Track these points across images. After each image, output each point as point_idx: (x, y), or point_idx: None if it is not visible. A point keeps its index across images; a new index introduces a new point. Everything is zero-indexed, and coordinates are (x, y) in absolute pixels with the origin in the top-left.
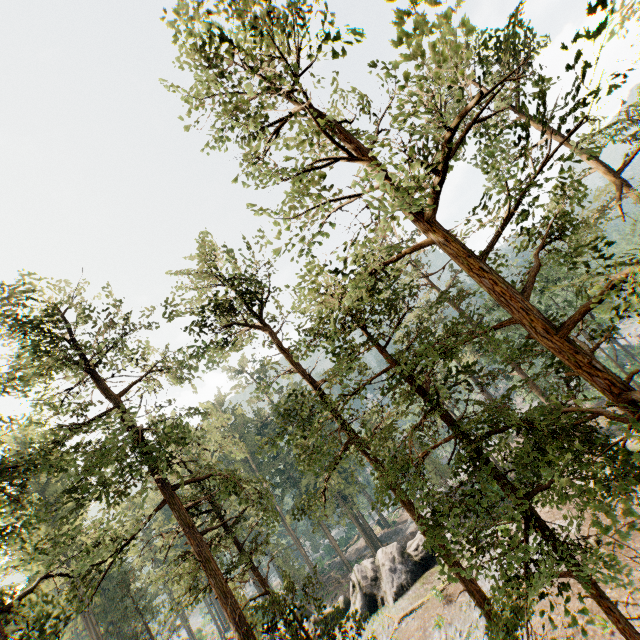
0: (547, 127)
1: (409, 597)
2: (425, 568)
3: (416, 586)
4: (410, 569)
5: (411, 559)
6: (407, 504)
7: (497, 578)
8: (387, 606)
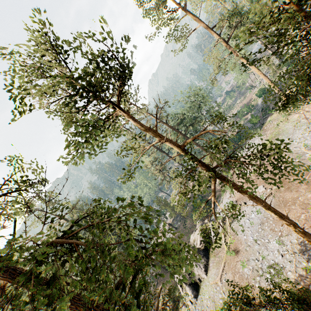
0: (198, 20)
1: (213, 267)
2: (207, 249)
3: (212, 260)
4: (203, 254)
5: (200, 250)
6: (255, 199)
7: (250, 227)
8: (204, 280)
